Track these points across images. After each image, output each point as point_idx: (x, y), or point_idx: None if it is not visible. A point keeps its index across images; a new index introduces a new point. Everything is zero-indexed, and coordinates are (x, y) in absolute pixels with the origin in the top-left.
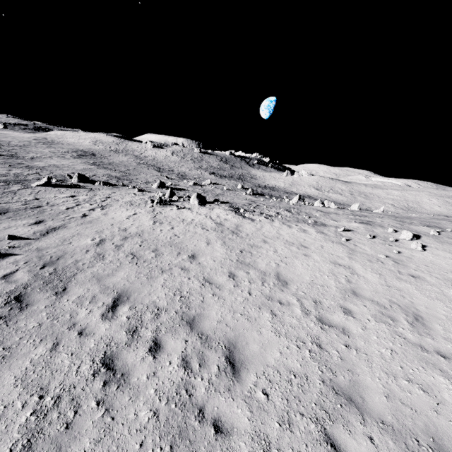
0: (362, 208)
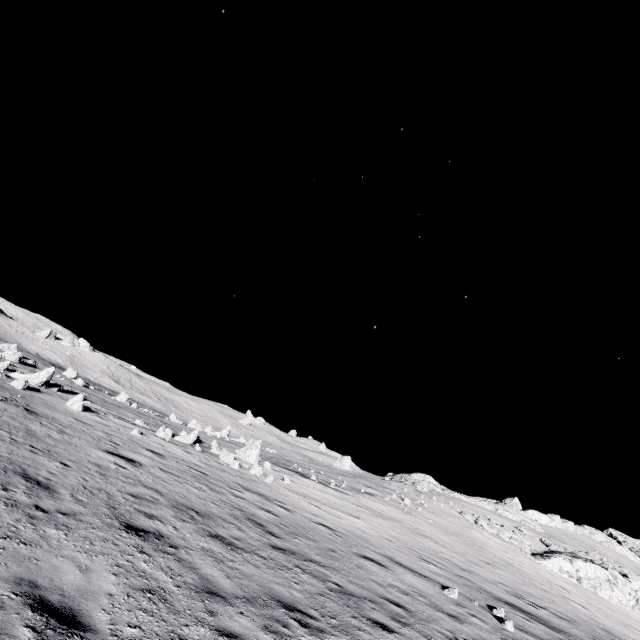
0: None
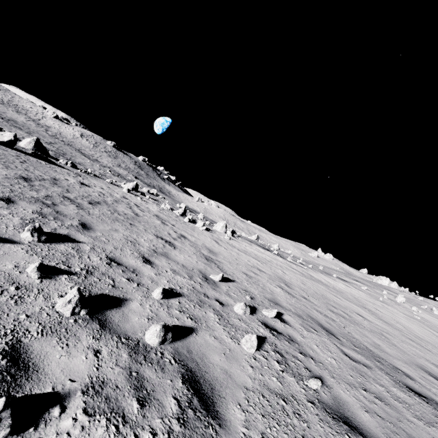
0: None
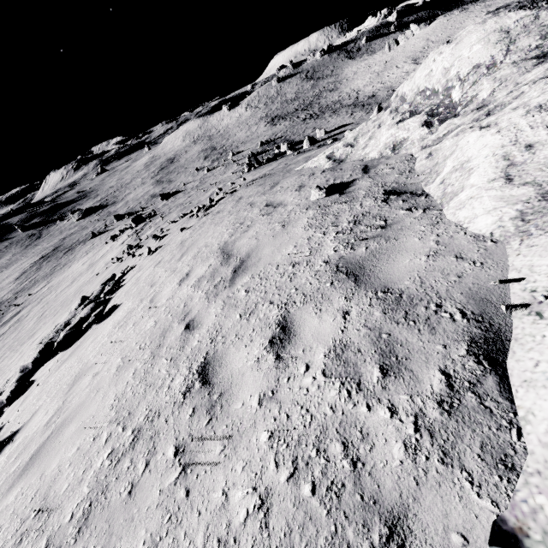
0: None
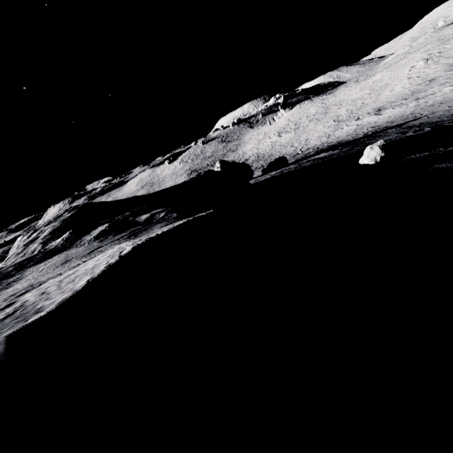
0: (273, 157)
